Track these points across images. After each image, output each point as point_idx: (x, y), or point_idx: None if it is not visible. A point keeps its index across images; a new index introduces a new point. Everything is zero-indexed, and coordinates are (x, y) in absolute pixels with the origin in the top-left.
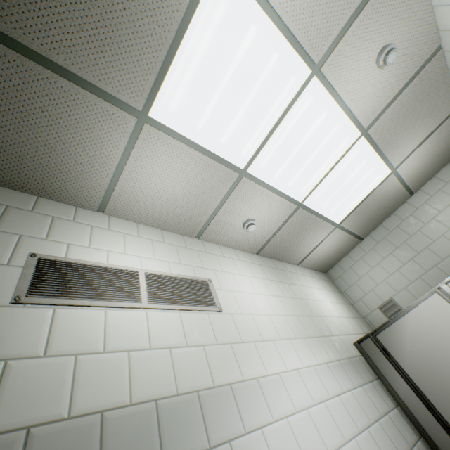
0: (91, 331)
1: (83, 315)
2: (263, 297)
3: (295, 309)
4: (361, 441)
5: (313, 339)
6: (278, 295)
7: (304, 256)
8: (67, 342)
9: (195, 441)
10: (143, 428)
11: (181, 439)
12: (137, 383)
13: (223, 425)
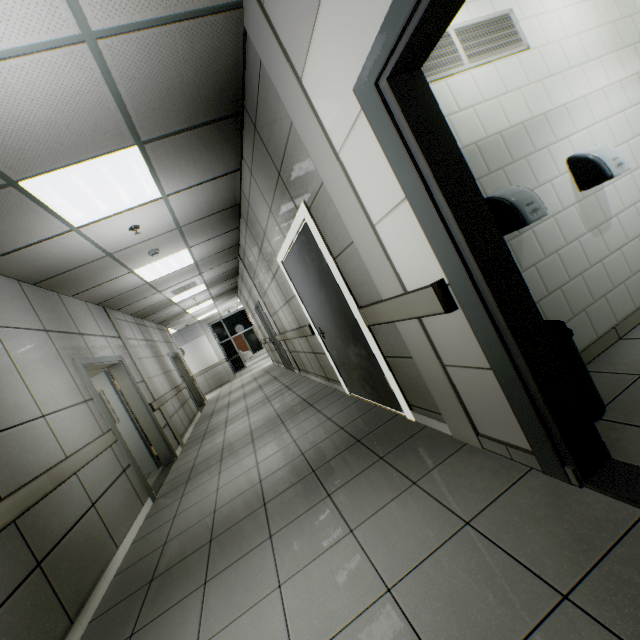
0: (445, 100)
1: (435, 90)
2: (571, 10)
3: (612, 13)
4: None
5: (627, 51)
6: None
7: None
8: None
9: (526, 151)
10: (497, 148)
11: (518, 150)
12: (485, 126)
13: (542, 140)
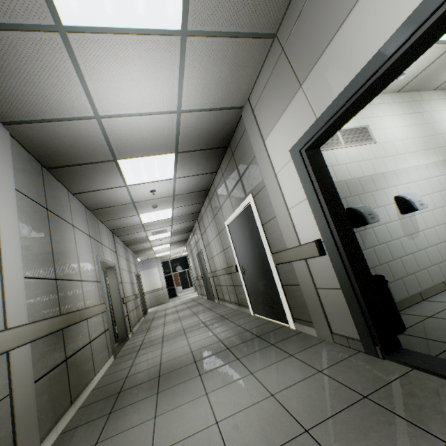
0: (331, 159)
1: (326, 154)
2: (399, 129)
3: (421, 133)
4: (442, 193)
5: (430, 151)
6: (410, 125)
7: (443, 81)
8: (327, 163)
9: (371, 189)
10: (356, 185)
11: (367, 188)
12: (350, 174)
13: (380, 185)
